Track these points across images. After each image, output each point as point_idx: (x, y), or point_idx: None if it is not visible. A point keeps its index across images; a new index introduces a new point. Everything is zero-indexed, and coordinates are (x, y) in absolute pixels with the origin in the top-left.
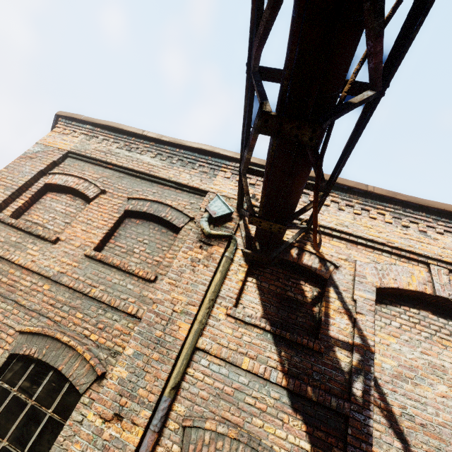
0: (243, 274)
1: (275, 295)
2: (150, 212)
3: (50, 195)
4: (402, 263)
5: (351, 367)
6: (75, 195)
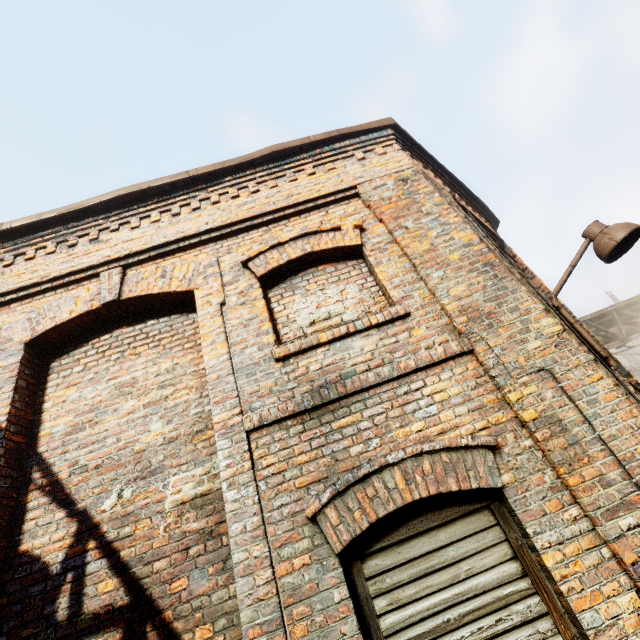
0: None
1: None
2: None
3: None
4: (70, 292)
5: None
6: None
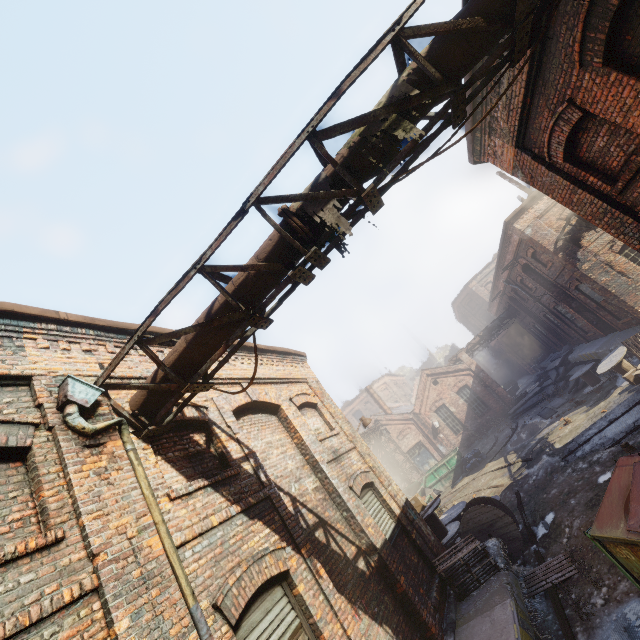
0: (153, 455)
1: (183, 458)
2: None
3: None
4: (231, 388)
5: (254, 469)
6: None
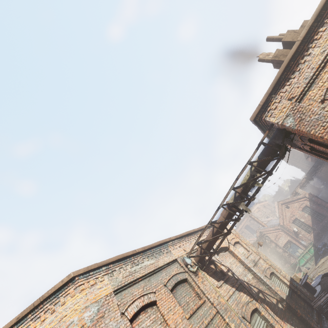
0: (207, 275)
1: (213, 274)
2: (176, 282)
3: (135, 324)
4: None
5: (232, 274)
6: (144, 309)
